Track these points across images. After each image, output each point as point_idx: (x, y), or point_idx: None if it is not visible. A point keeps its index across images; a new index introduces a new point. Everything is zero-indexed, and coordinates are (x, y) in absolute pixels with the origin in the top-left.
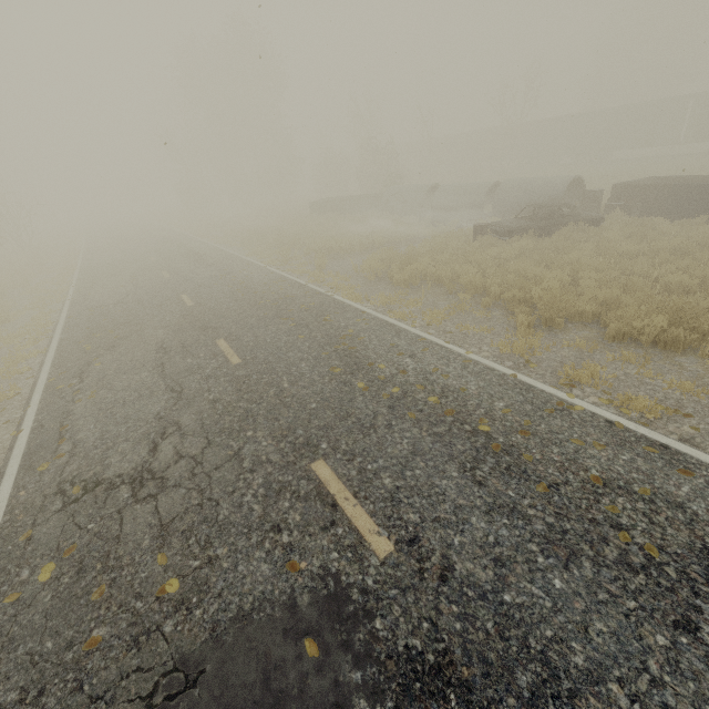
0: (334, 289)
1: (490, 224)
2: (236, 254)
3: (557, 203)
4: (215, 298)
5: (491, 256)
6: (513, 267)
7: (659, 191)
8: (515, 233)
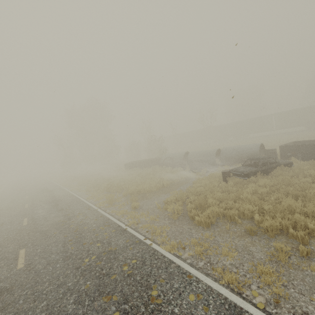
0: (148, 232)
1: (231, 170)
2: (80, 198)
3: (265, 156)
4: (47, 254)
5: (250, 192)
6: (286, 205)
7: (308, 147)
8: (249, 174)
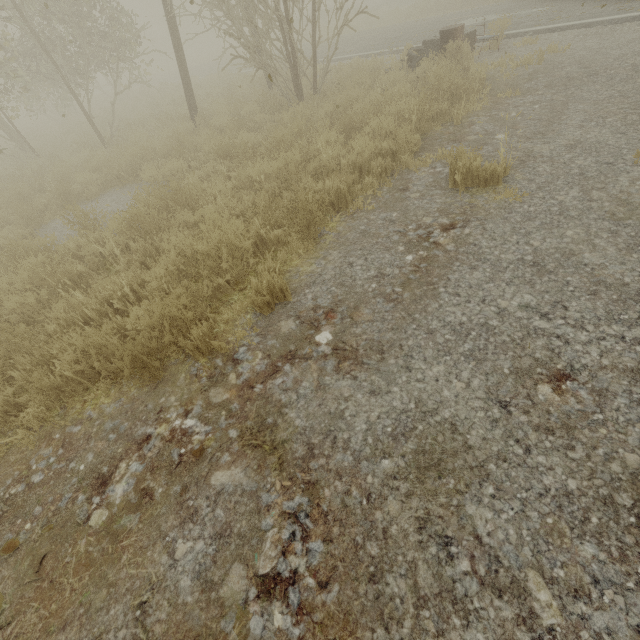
0: None
1: None
2: None
3: None
4: None
5: None
6: None
7: None
8: None
